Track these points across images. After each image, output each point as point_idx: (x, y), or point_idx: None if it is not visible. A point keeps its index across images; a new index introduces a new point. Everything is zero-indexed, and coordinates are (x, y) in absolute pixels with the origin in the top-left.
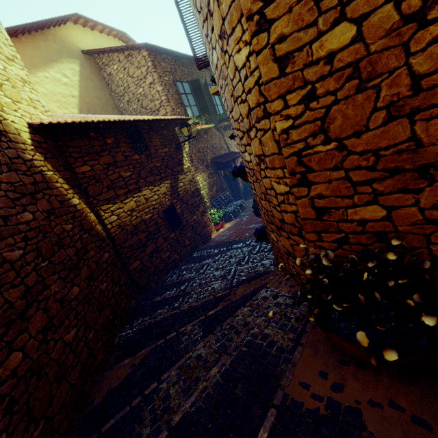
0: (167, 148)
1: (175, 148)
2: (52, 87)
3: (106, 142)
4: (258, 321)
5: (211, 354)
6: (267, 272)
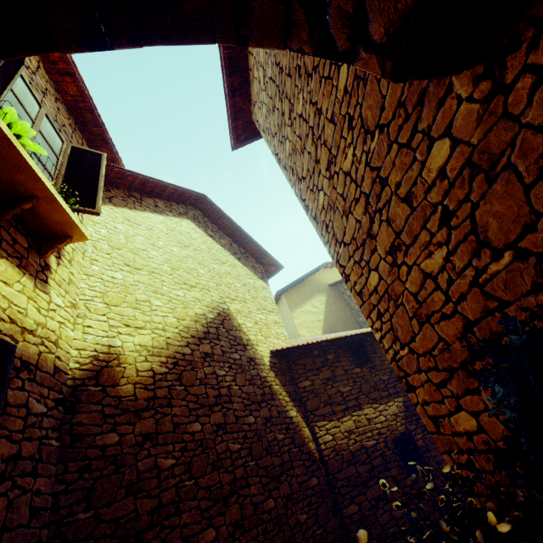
0: None
1: None
2: (304, 318)
3: (327, 357)
4: None
5: None
6: None
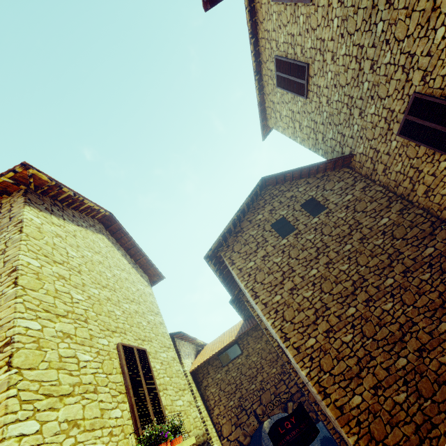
0: None
1: None
2: None
3: None
4: None
5: None
6: None
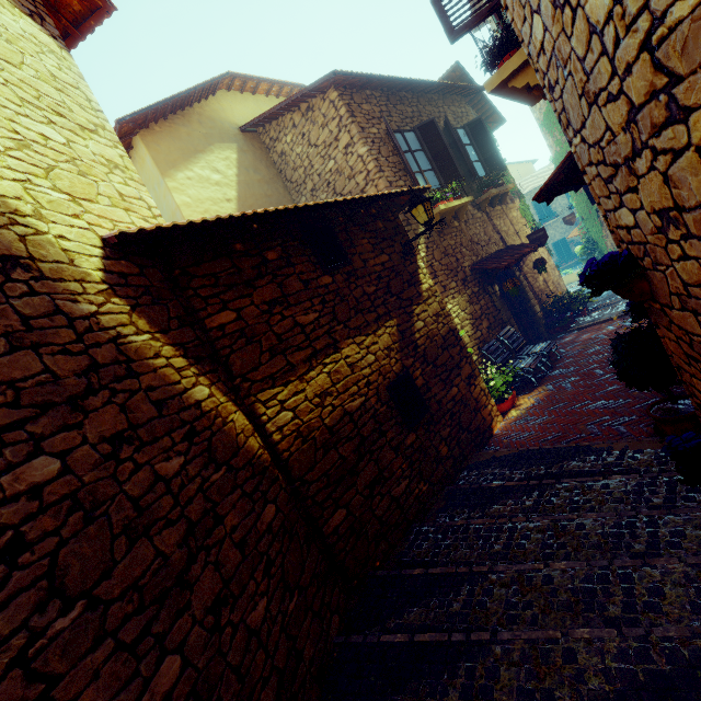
0: (385, 255)
1: (401, 253)
2: (197, 192)
3: (265, 257)
4: None
5: None
6: None
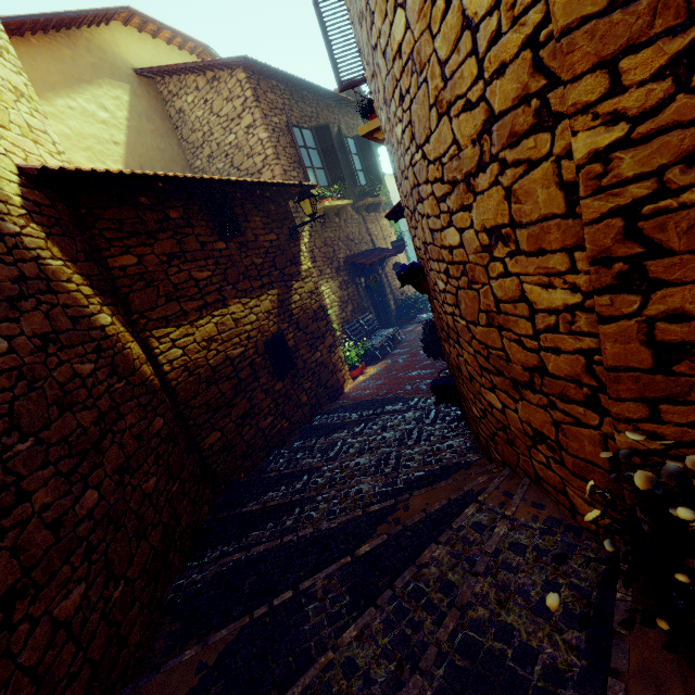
0: (274, 235)
1: (288, 236)
2: (79, 126)
3: (168, 215)
4: (479, 586)
5: (378, 661)
6: (464, 465)
